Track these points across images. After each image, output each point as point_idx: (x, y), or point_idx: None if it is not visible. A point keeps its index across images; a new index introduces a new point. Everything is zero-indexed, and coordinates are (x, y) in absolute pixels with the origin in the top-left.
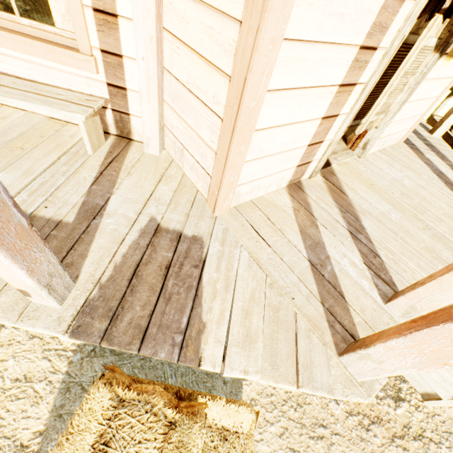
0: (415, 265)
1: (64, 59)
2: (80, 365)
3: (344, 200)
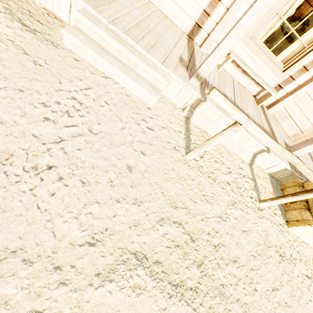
0: None
1: (275, 72)
2: (271, 178)
3: None
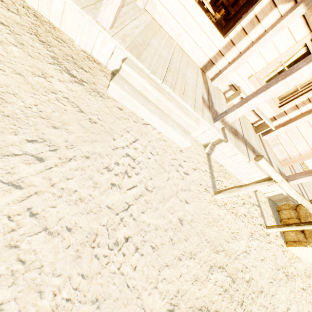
0: (309, 193)
1: (273, 107)
2: (269, 201)
3: (294, 169)
